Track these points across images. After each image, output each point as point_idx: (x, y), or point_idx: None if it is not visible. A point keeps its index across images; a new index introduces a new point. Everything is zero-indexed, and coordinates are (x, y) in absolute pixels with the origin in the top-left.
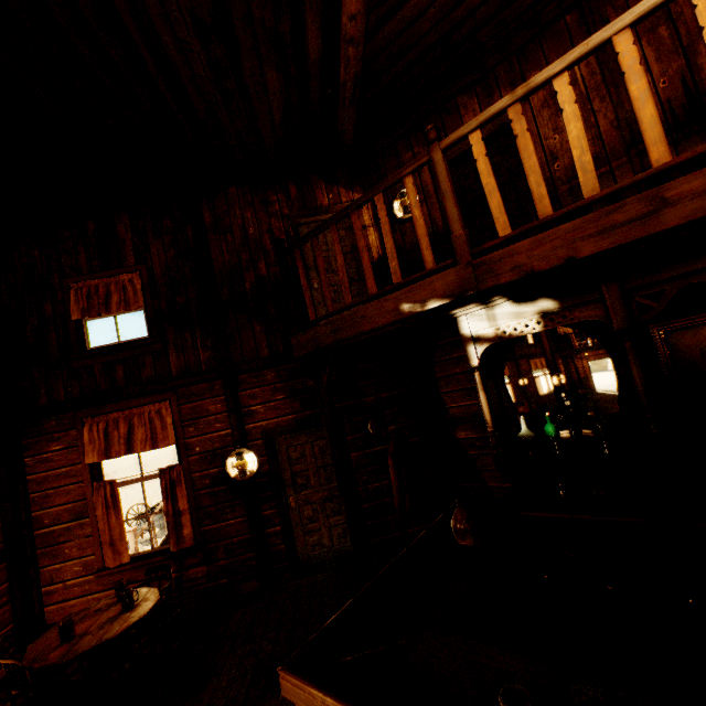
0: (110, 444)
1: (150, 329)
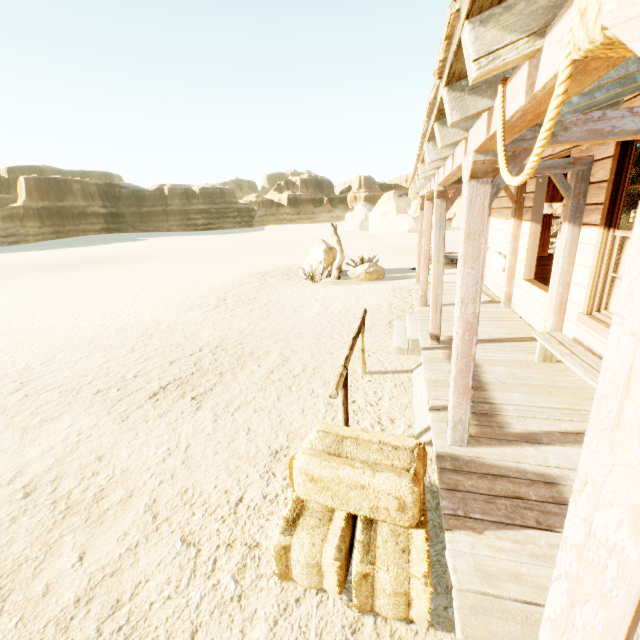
0: (556, 194)
1: None
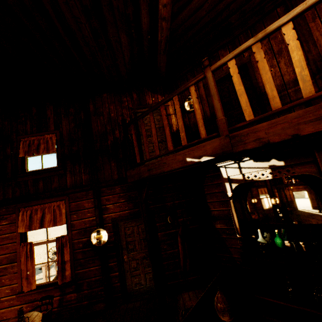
0: (32, 222)
1: (58, 162)
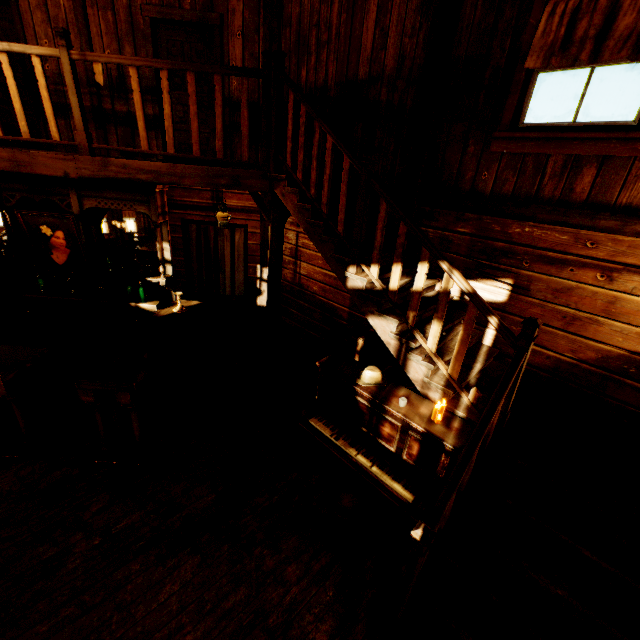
0: None
1: None
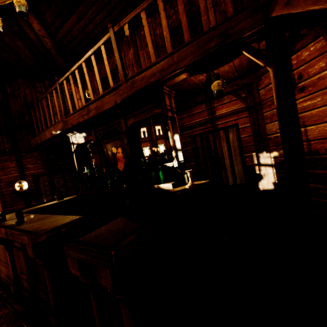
0: None
1: None
